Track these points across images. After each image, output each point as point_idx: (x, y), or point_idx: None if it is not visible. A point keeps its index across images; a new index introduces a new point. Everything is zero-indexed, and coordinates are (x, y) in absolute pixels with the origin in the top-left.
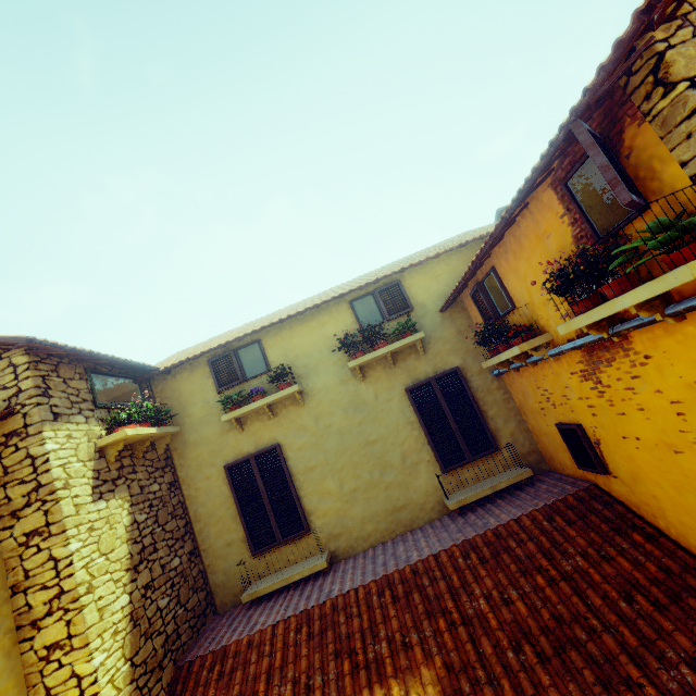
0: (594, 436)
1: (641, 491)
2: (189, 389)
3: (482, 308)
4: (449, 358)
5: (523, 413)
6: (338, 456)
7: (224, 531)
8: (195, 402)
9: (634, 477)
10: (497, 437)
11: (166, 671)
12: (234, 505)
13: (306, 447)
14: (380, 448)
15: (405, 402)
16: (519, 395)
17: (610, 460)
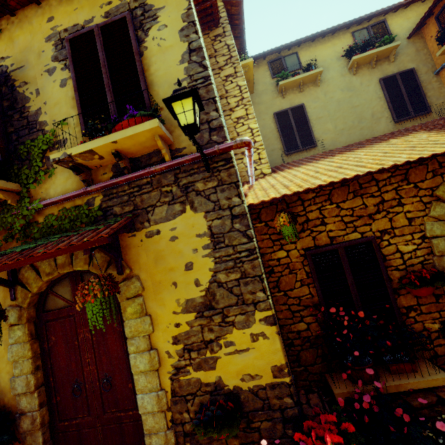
0: None
1: None
2: (256, 77)
3: (444, 21)
4: (408, 64)
5: None
6: (335, 112)
7: (271, 144)
8: (259, 83)
9: None
10: (430, 107)
11: None
12: (276, 133)
13: (318, 107)
14: (359, 109)
15: (377, 87)
16: None
17: None
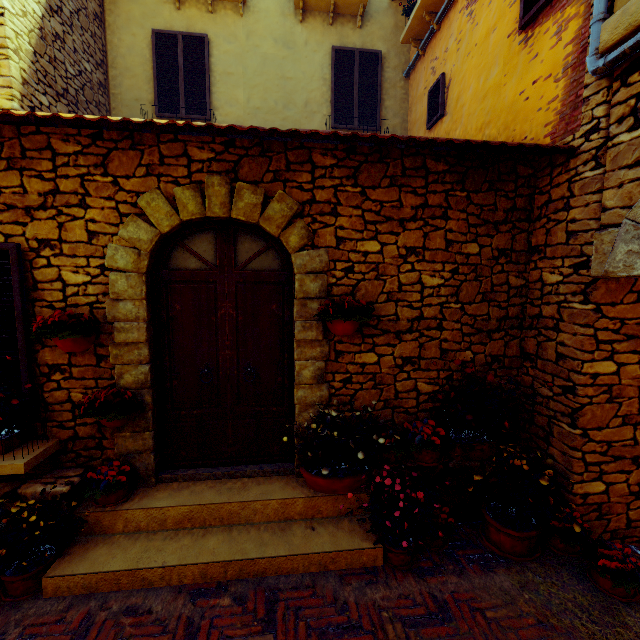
0: (449, 79)
1: (457, 110)
2: None
3: None
4: (378, 43)
5: (410, 113)
6: (256, 75)
7: (136, 87)
8: None
9: (458, 99)
10: (383, 124)
11: (62, 106)
12: (151, 70)
13: (231, 54)
14: (291, 86)
15: (327, 60)
16: (414, 91)
17: (450, 97)
